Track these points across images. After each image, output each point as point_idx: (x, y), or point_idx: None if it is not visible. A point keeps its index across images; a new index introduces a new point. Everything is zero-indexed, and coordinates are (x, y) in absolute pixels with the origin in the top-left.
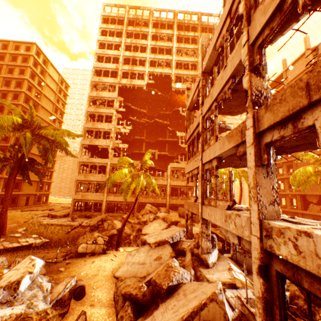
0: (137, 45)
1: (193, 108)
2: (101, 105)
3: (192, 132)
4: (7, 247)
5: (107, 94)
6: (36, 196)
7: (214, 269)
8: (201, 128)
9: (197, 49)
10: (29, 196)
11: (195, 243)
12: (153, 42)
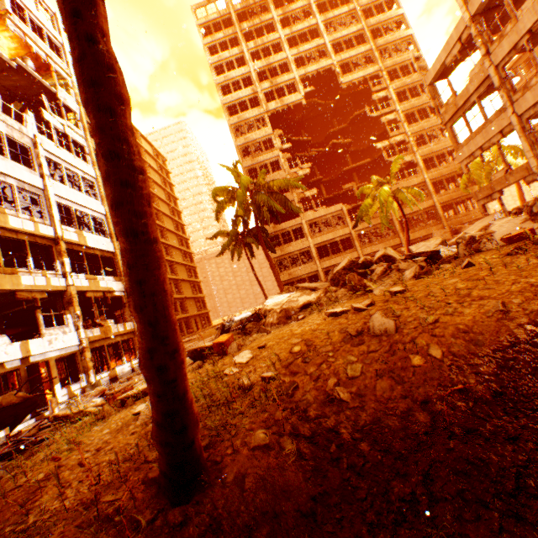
0: (265, 47)
1: (435, 80)
2: (248, 155)
3: (463, 101)
4: None
5: (257, 133)
6: (200, 317)
7: None
8: (498, 80)
9: (354, 9)
10: (195, 318)
11: None
12: (287, 31)
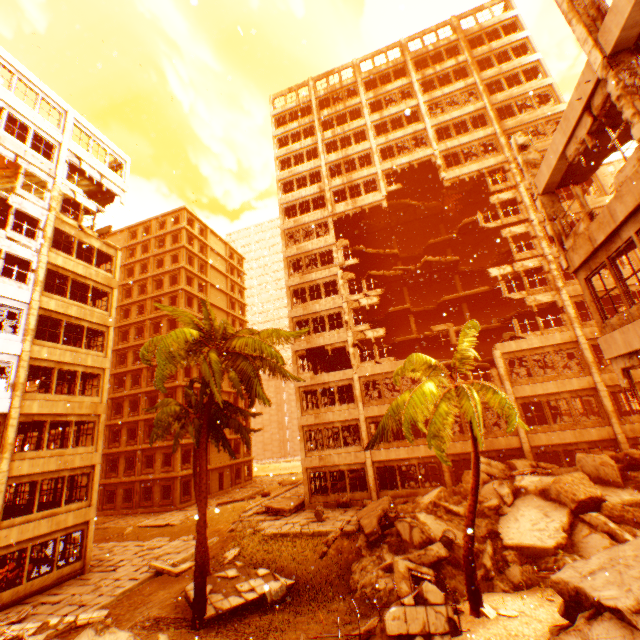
0: (346, 135)
1: (557, 184)
2: (308, 267)
3: (606, 235)
4: (220, 608)
5: (315, 242)
6: (232, 468)
7: None
8: None
9: (474, 84)
10: (221, 470)
11: None
12: (376, 116)
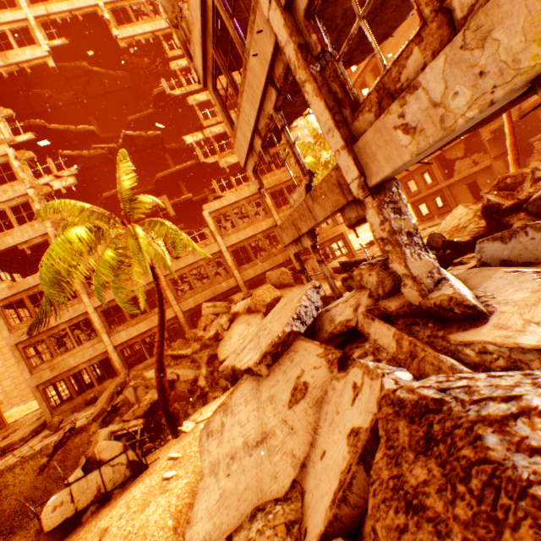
0: None
1: None
2: None
3: (199, 9)
4: None
5: None
6: None
7: (508, 308)
8: None
9: None
10: None
11: (373, 287)
12: None
